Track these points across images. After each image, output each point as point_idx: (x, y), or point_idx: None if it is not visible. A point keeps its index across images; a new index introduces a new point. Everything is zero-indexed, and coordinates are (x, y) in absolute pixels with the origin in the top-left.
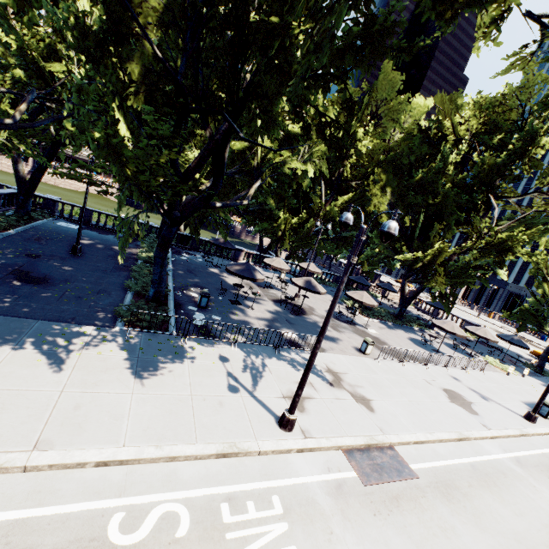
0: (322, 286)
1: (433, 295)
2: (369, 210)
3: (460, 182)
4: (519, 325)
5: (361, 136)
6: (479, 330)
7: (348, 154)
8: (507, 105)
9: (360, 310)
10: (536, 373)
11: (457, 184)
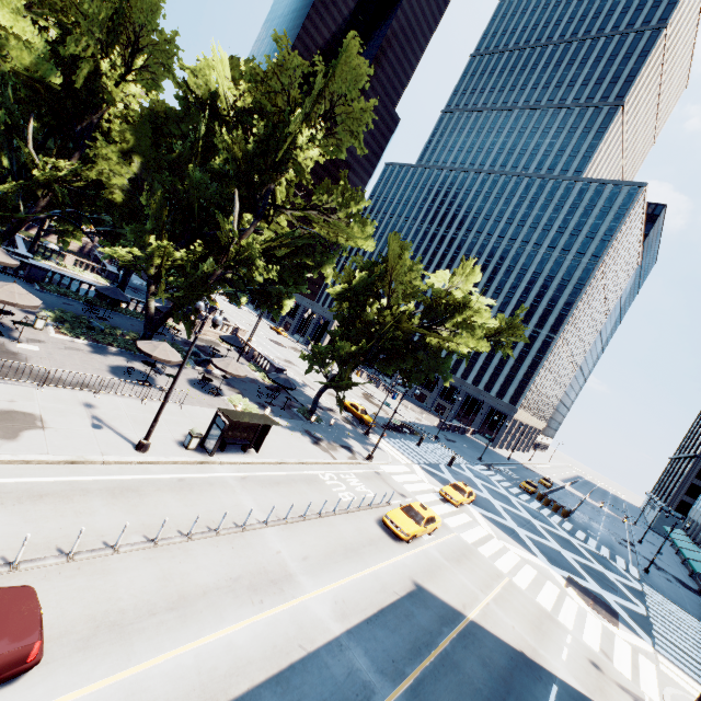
0: (53, 296)
1: (175, 314)
2: (86, 177)
3: (219, 170)
4: (309, 367)
5: (107, 71)
6: (222, 362)
7: (96, 96)
8: (271, 84)
9: (63, 326)
10: (303, 417)
11: (218, 173)
